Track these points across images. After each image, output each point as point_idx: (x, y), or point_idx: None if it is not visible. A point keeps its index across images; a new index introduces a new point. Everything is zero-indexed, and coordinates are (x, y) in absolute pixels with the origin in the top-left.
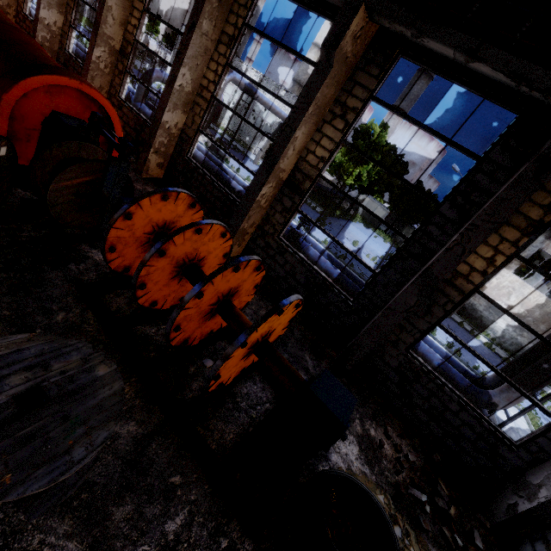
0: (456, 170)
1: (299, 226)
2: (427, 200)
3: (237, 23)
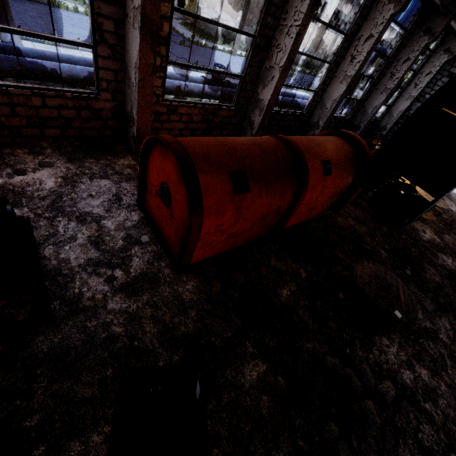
0: None
1: None
2: None
3: None
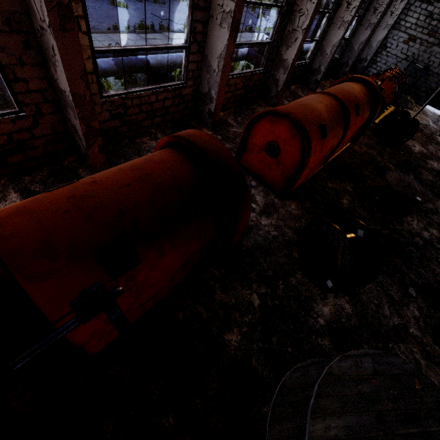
0: None
1: None
2: None
3: None
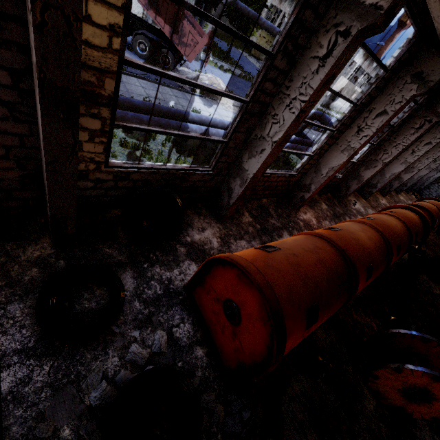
0: None
1: None
2: None
3: None
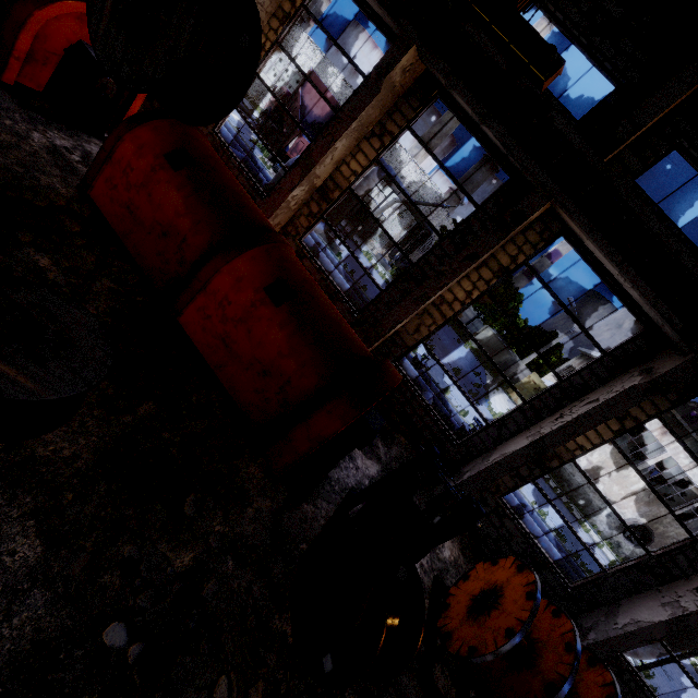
0: (572, 305)
1: (473, 430)
2: (515, 302)
3: (516, 257)
